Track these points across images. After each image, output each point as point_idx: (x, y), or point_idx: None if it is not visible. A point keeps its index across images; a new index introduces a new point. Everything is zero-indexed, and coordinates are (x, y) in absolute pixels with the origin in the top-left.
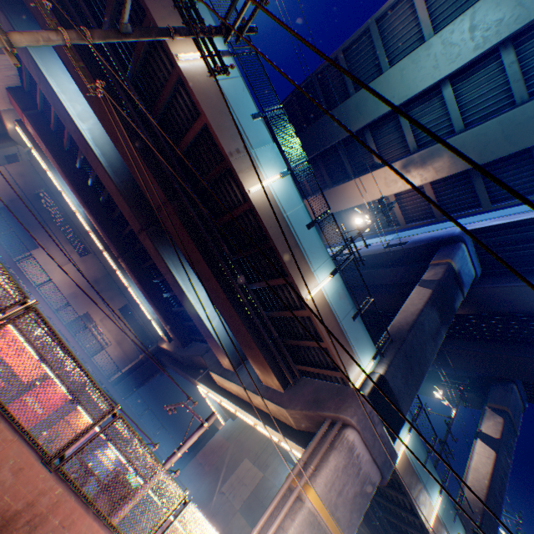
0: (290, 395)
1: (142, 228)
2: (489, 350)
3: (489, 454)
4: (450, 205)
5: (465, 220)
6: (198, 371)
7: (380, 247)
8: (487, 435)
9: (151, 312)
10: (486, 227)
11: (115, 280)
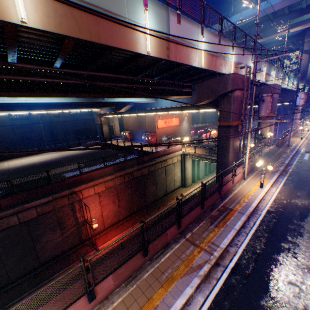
0: (285, 99)
1: None
2: None
3: None
4: None
5: None
6: None
7: None
8: None
9: None
10: None
11: None
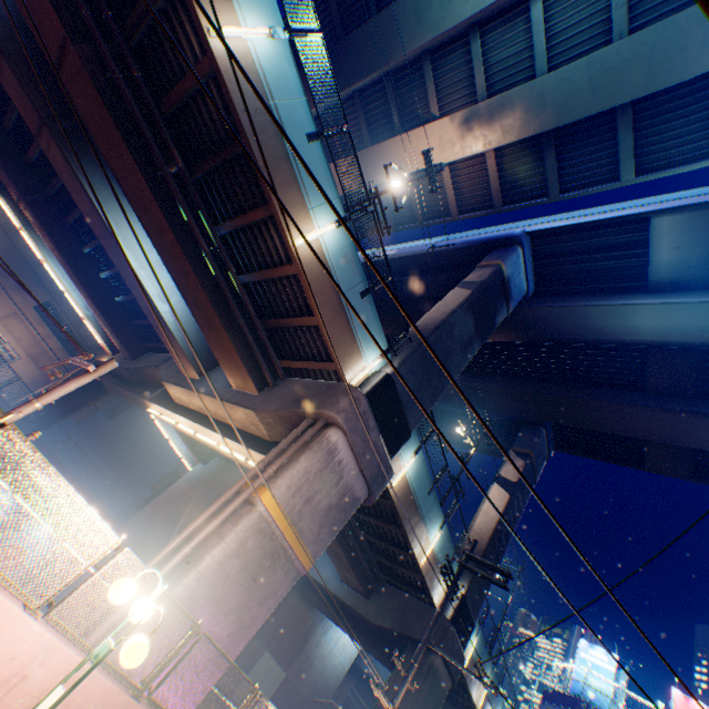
0: (266, 397)
1: (41, 120)
2: (526, 388)
3: (503, 497)
4: (514, 192)
5: (529, 222)
6: (152, 390)
7: (424, 248)
8: (506, 478)
9: (83, 306)
10: (550, 229)
11: (28, 261)
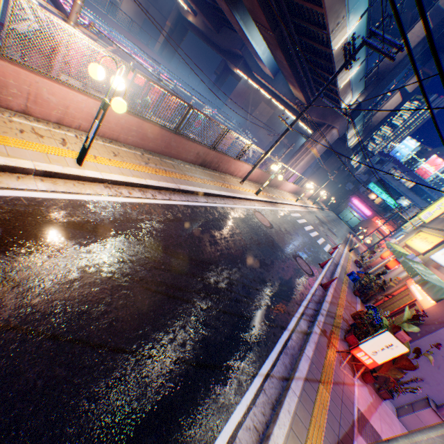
0: (310, 109)
1: None
2: None
3: (397, 102)
4: None
5: None
6: (236, 60)
7: None
8: (405, 91)
9: None
10: None
11: None
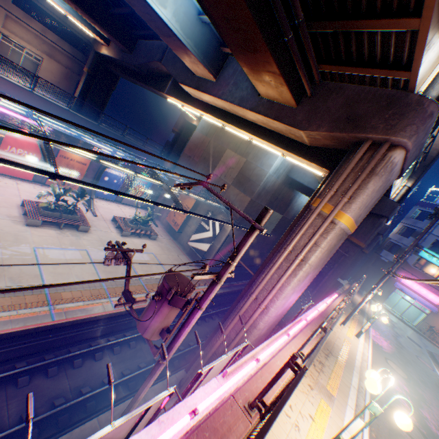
0: (308, 114)
1: None
2: None
3: None
4: None
5: None
6: (162, 83)
7: None
8: None
9: (57, 2)
10: None
11: None
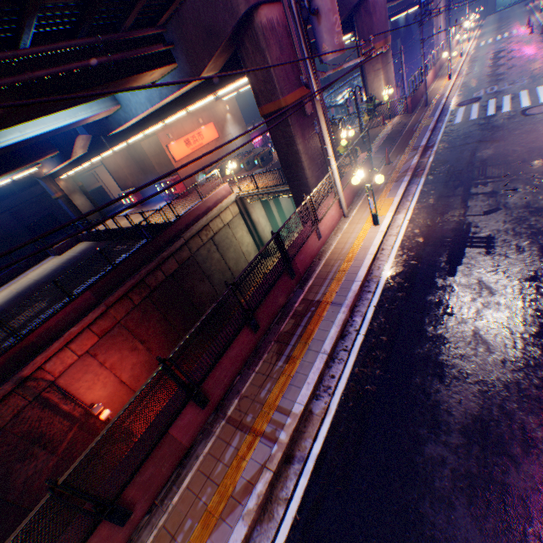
0: None
1: None
2: None
3: None
4: None
5: None
6: None
7: None
8: None
9: None
10: None
11: None
